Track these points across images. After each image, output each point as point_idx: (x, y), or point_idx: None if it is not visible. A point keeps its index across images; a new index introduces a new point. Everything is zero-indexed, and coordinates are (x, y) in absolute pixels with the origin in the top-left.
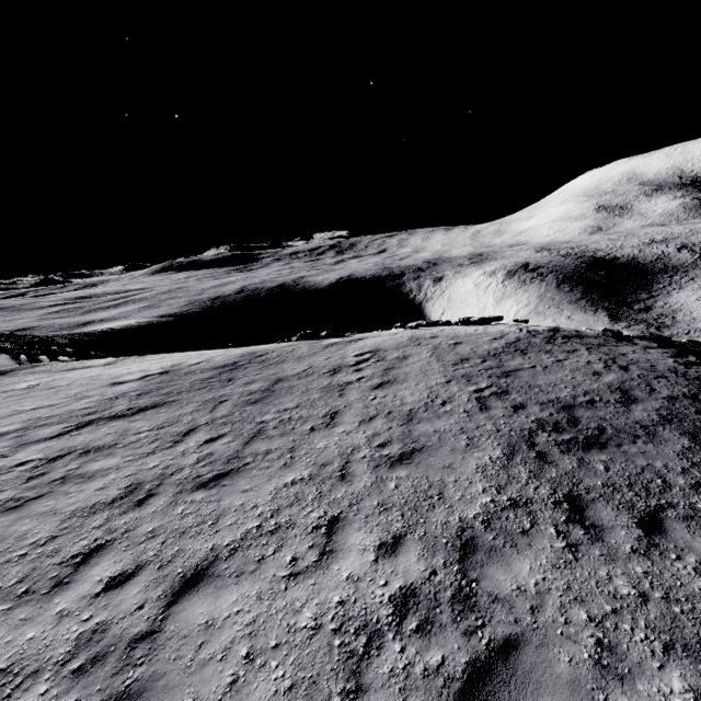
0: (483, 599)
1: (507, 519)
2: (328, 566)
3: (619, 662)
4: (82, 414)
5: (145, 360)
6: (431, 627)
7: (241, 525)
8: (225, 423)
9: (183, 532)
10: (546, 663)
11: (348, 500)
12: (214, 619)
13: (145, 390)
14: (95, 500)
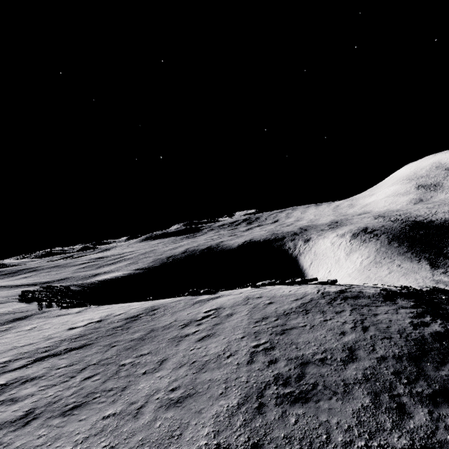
0: None
1: None
2: None
3: None
4: (41, 351)
5: (97, 310)
6: None
7: (62, 447)
8: (104, 364)
9: None
10: None
11: (128, 433)
12: None
13: (81, 334)
14: (8, 418)
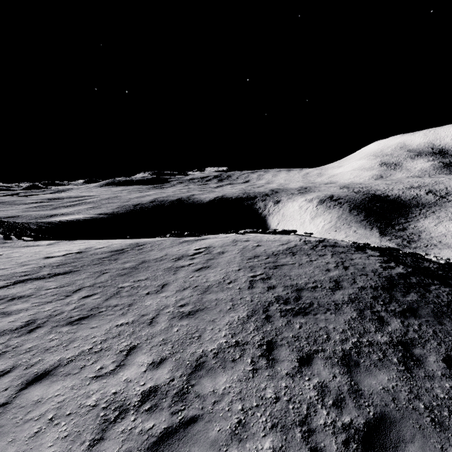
0: (191, 395)
1: (228, 353)
2: (117, 373)
3: (244, 432)
4: (20, 275)
5: (72, 244)
6: (156, 408)
7: (81, 347)
8: (100, 286)
9: (47, 349)
10: (206, 430)
11: (147, 336)
12: (42, 398)
13: (63, 263)
14: (6, 327)
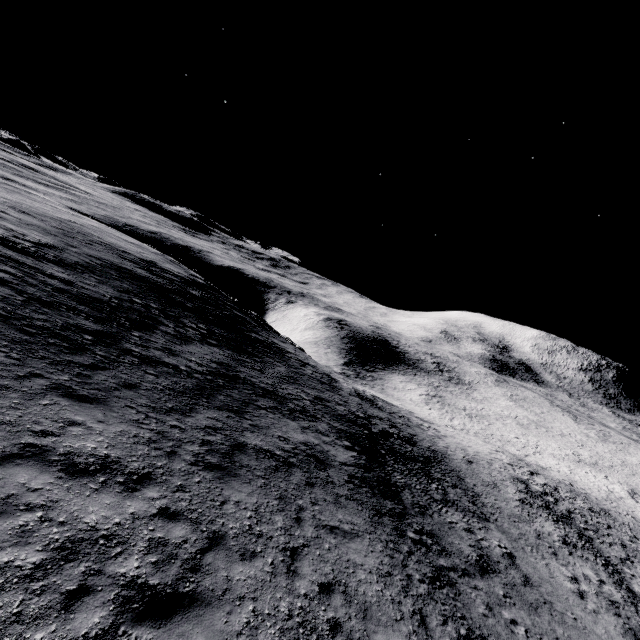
0: None
1: None
2: None
3: None
4: None
5: None
6: None
7: None
8: None
9: None
10: None
11: None
12: None
13: None
14: None
